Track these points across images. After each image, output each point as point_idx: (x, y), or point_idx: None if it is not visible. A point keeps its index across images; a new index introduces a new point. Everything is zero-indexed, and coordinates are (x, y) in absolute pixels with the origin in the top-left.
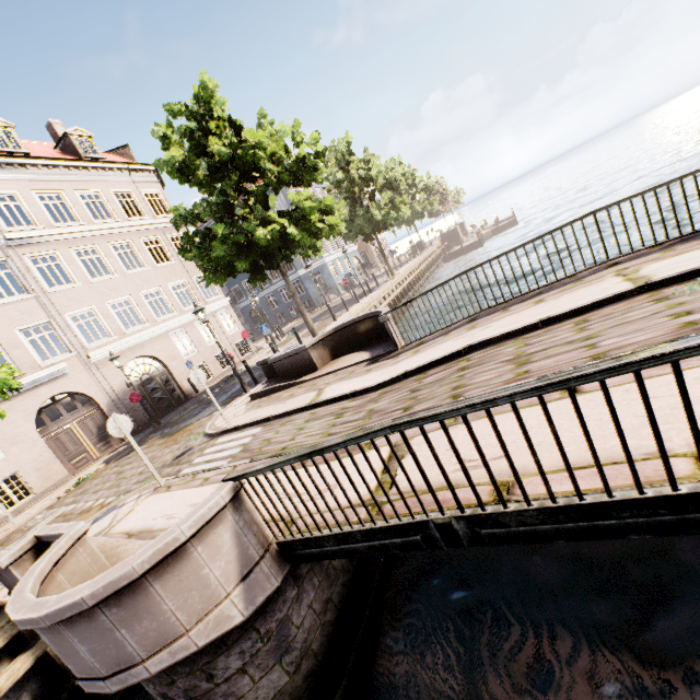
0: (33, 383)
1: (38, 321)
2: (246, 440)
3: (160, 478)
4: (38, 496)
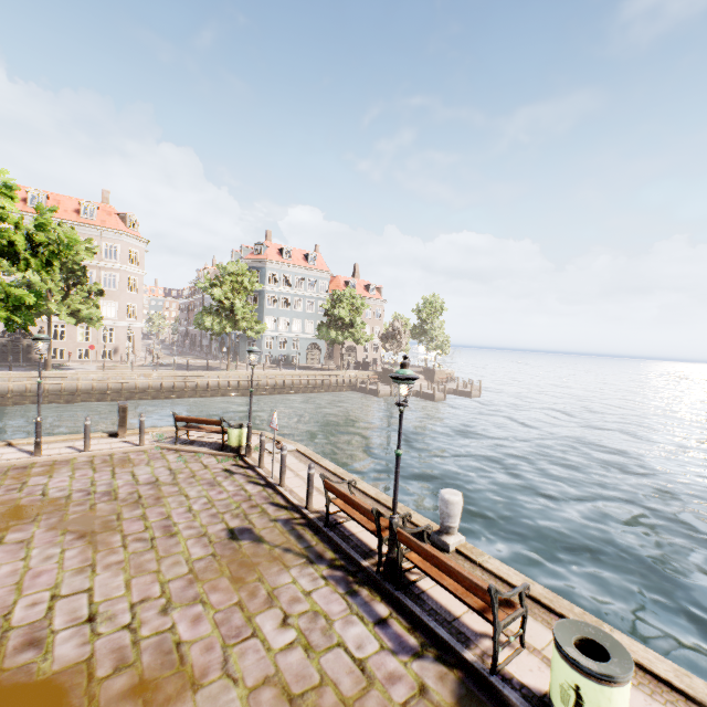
0: None
1: None
2: None
3: None
4: None
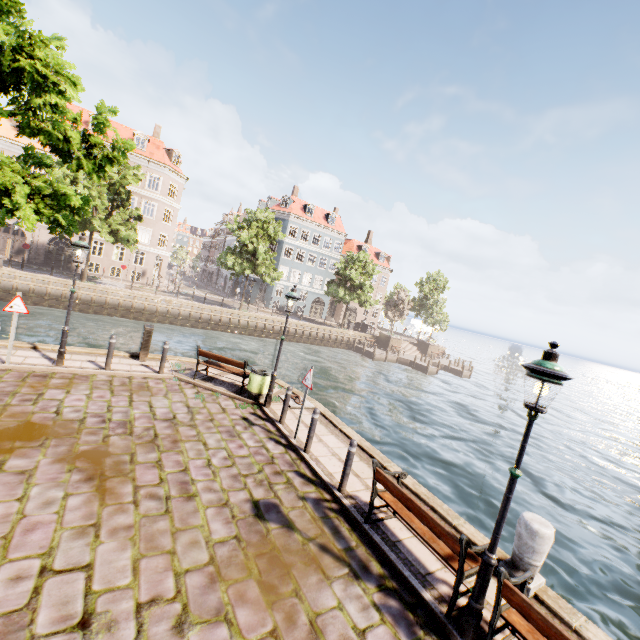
0: None
1: None
2: None
3: None
4: None
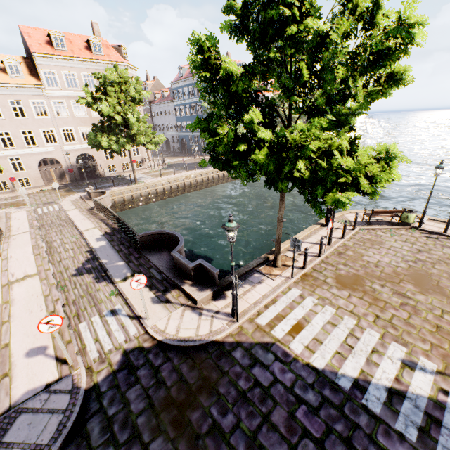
0: (41, 151)
1: (49, 128)
2: (52, 210)
3: (30, 207)
4: (33, 187)
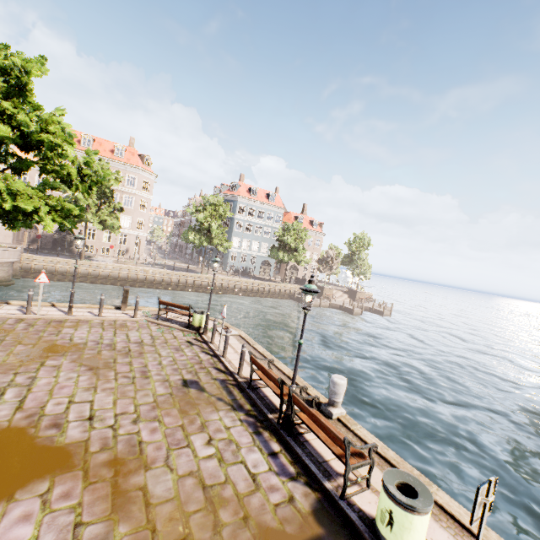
0: None
1: None
2: None
3: None
4: None
